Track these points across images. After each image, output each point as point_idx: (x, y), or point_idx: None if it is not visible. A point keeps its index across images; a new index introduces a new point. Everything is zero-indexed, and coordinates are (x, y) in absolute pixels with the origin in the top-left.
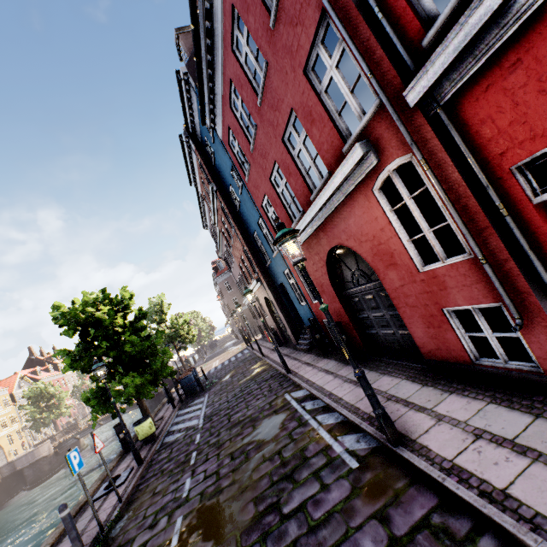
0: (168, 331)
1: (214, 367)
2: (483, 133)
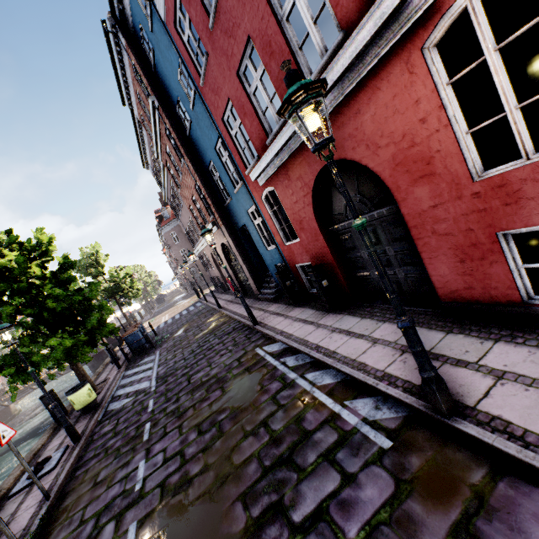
0: (107, 285)
1: (163, 321)
2: None
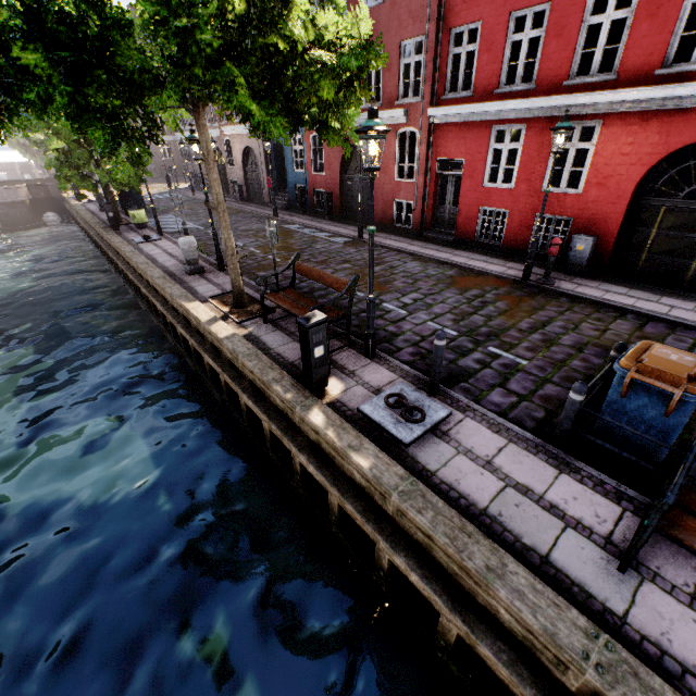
0: None
1: None
2: (438, 142)
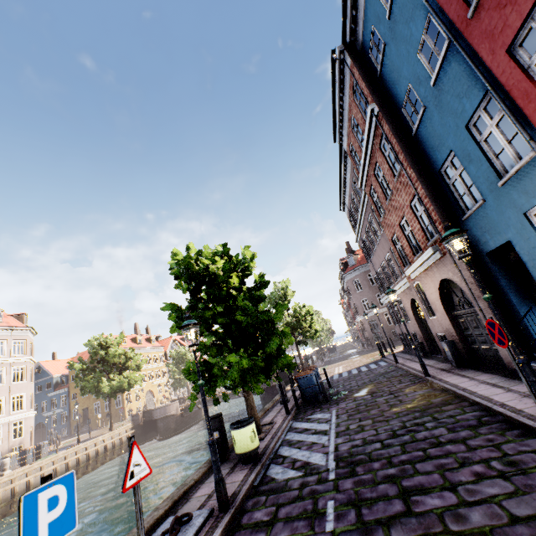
0: (289, 319)
1: (336, 372)
2: None
